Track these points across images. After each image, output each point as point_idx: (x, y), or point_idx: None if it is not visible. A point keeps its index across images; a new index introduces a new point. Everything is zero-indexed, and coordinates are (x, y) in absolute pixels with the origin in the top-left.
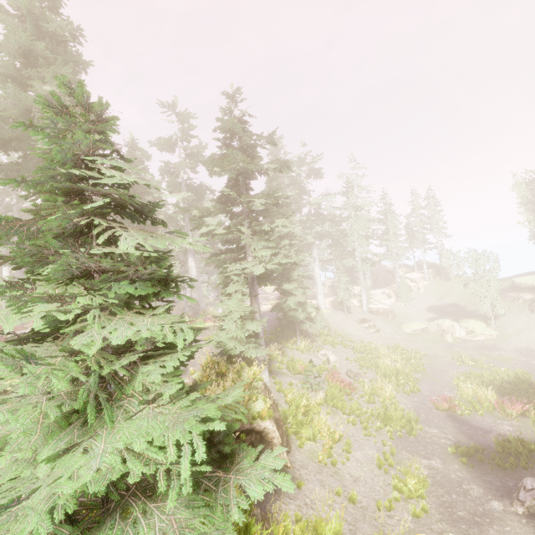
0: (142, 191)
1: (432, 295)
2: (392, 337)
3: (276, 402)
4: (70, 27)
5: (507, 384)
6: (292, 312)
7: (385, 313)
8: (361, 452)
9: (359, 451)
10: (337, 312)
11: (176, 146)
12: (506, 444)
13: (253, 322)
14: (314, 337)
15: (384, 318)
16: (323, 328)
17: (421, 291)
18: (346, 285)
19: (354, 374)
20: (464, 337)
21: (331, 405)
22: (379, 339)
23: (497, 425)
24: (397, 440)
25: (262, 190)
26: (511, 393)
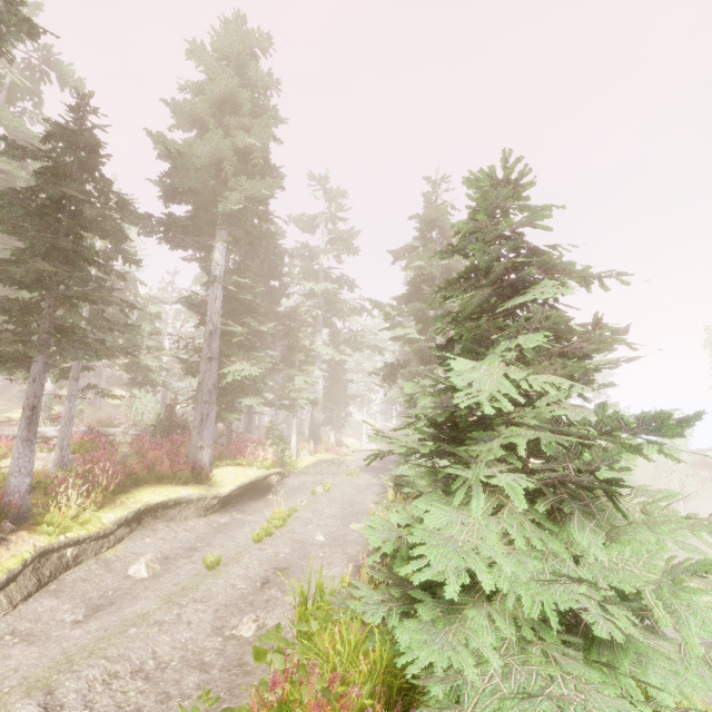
0: (269, 274)
1: None
2: None
3: None
4: (268, 79)
5: None
6: None
7: None
8: None
9: None
10: None
11: (318, 227)
12: None
13: None
14: None
15: None
16: None
17: None
18: None
19: None
20: None
21: None
22: None
23: None
24: None
25: None
26: None
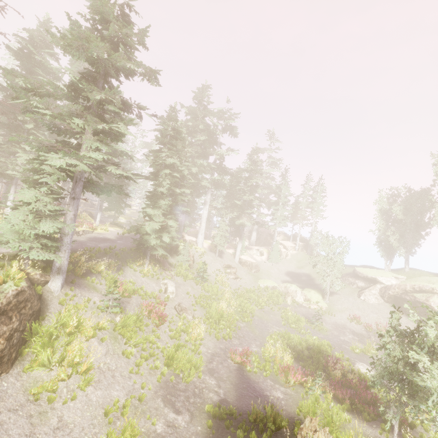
0: (40, 75)
1: (295, 263)
2: (246, 286)
3: (47, 314)
4: None
5: (307, 352)
6: (147, 236)
7: (251, 266)
8: (104, 392)
9: (103, 390)
10: (210, 253)
11: None
12: (259, 415)
13: (56, 223)
14: (172, 267)
15: (248, 269)
16: (184, 262)
17: (288, 257)
18: (224, 232)
19: (182, 308)
20: (301, 302)
21: (119, 332)
22: (232, 285)
23: (272, 390)
24: (164, 385)
25: (162, 116)
26: (306, 360)
